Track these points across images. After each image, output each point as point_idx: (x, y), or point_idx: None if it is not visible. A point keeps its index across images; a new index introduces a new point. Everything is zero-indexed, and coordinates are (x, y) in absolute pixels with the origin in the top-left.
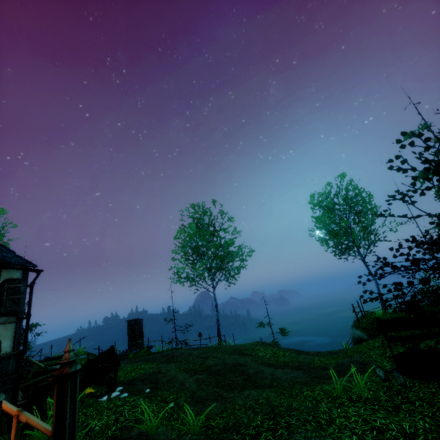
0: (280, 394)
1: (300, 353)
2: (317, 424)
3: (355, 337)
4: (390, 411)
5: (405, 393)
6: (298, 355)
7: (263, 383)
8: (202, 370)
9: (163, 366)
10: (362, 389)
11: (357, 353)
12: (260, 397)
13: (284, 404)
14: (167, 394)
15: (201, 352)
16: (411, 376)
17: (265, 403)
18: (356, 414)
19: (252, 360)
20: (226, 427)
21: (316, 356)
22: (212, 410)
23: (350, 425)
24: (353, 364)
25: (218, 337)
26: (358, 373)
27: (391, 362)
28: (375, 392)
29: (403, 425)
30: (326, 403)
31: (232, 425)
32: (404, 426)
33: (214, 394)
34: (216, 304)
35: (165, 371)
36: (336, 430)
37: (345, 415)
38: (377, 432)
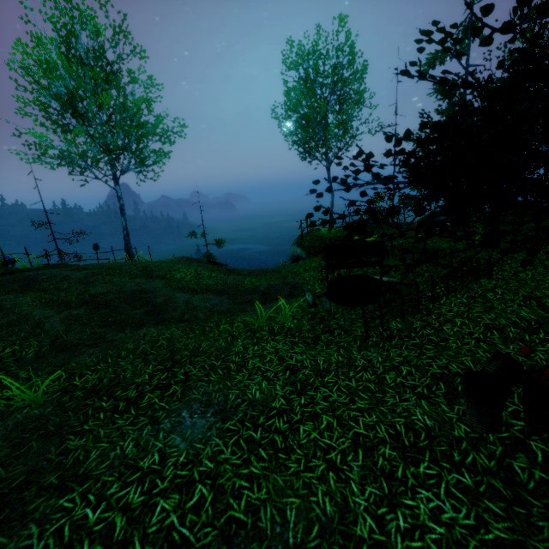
0: (189, 332)
1: (231, 273)
2: (224, 371)
3: (294, 256)
4: (309, 344)
5: (328, 321)
6: (227, 275)
7: (171, 317)
8: (81, 302)
9: (9, 298)
10: (287, 318)
11: (292, 273)
12: (160, 337)
13: (190, 346)
14: (0, 347)
15: (88, 274)
16: (338, 302)
17: (164, 347)
18: (273, 352)
19: (165, 285)
20: (96, 388)
21: (248, 276)
22: (81, 362)
23: (263, 367)
24: (285, 287)
25: (126, 250)
26: (287, 298)
27: (322, 286)
28: (299, 320)
29: (318, 360)
30: (243, 340)
31: (106, 383)
32: (319, 362)
33: (92, 338)
34: (120, 206)
35: (9, 307)
36: (246, 377)
37: (261, 354)
38: (291, 372)
